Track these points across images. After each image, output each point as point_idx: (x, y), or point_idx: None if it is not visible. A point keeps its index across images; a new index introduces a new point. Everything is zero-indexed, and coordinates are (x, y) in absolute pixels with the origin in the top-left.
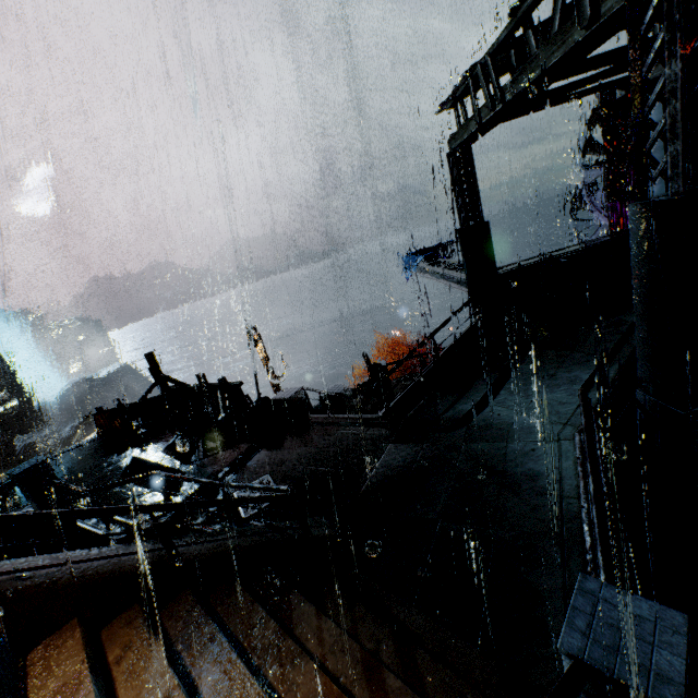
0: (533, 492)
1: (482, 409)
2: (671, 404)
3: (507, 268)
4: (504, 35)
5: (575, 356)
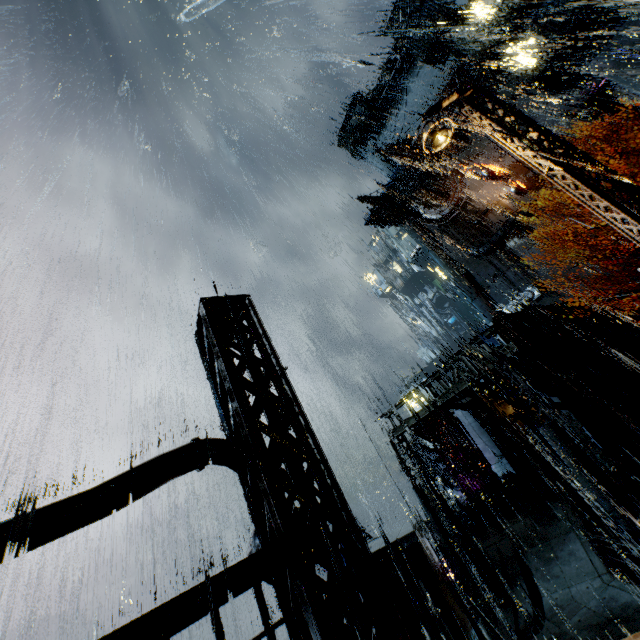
0: (639, 611)
1: (541, 603)
2: (631, 515)
3: (453, 512)
4: (428, 382)
5: (554, 540)
